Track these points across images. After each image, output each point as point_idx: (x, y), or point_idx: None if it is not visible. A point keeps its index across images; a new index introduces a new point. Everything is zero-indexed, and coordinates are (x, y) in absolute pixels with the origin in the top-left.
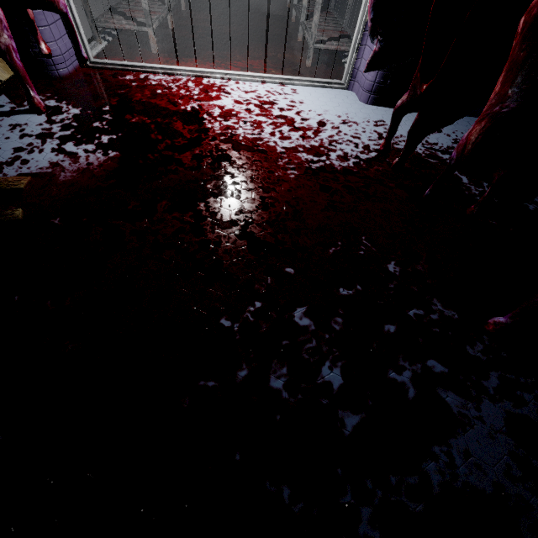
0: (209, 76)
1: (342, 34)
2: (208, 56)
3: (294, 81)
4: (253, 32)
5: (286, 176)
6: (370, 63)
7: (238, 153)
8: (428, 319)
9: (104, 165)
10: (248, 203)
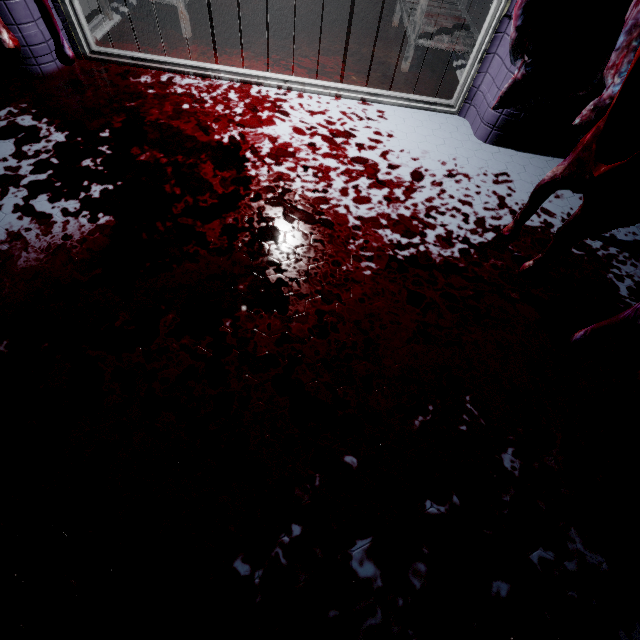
0: (261, 82)
1: (458, 22)
2: (263, 47)
3: (383, 97)
4: (330, 7)
5: (358, 273)
6: (504, 97)
7: (290, 225)
8: (560, 570)
9: (89, 239)
10: (297, 323)
